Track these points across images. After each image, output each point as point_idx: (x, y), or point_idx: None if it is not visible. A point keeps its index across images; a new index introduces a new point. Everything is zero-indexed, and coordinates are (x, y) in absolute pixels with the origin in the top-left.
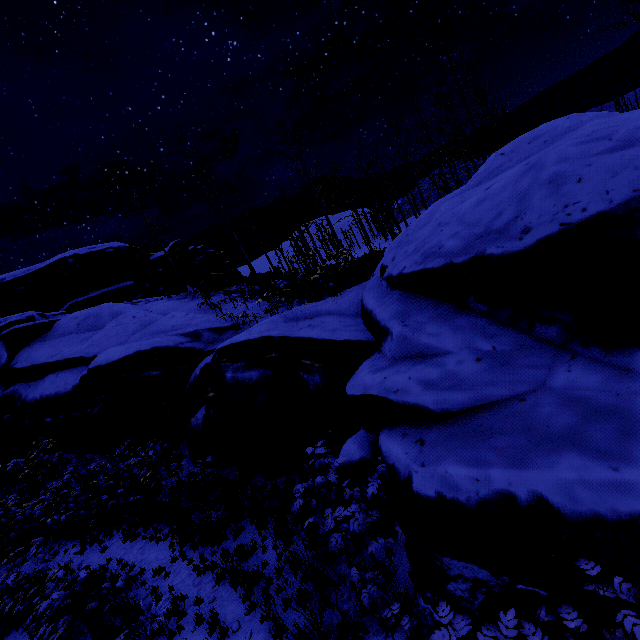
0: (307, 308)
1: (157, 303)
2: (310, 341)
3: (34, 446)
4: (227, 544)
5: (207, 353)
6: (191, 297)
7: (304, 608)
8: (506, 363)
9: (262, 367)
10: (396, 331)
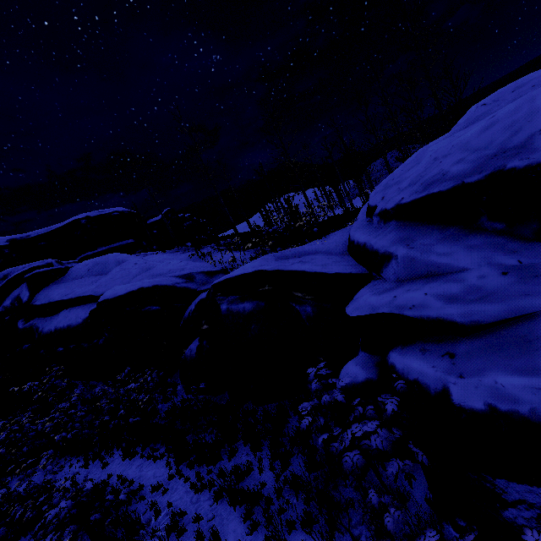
0: (295, 249)
1: (153, 256)
2: (303, 274)
3: (47, 372)
4: (222, 464)
5: (200, 292)
6: (182, 251)
7: (310, 531)
8: (540, 274)
9: (255, 299)
10: (401, 253)
